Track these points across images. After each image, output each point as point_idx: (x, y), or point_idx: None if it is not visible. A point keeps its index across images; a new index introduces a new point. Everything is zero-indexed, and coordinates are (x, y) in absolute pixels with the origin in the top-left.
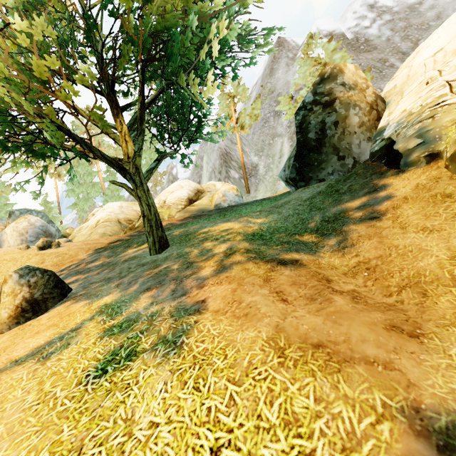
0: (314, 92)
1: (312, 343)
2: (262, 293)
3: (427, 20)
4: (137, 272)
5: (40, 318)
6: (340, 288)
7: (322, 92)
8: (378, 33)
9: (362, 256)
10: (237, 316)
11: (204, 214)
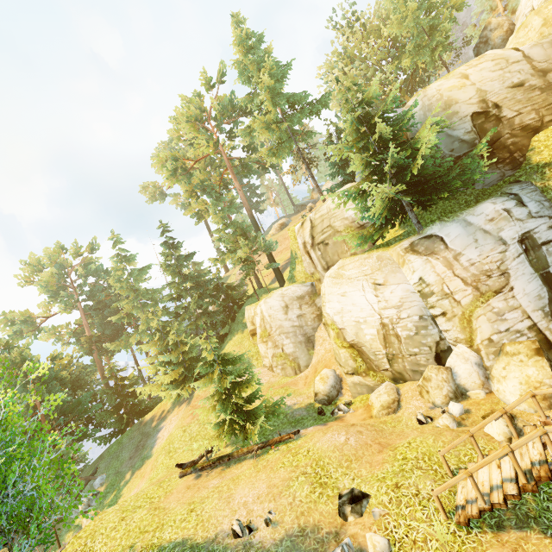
0: (479, 38)
1: None
2: None
3: None
4: None
5: None
6: None
7: (483, 37)
8: None
9: None
10: None
11: None
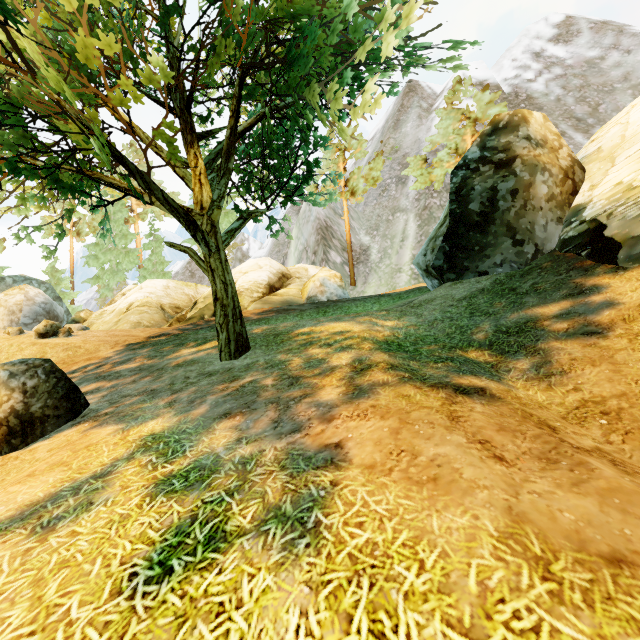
0: (482, 146)
1: (601, 554)
2: (455, 441)
3: (611, 80)
4: (202, 385)
5: (36, 447)
6: (578, 444)
7: (494, 146)
8: (545, 90)
9: (587, 391)
10: (416, 481)
11: (293, 308)
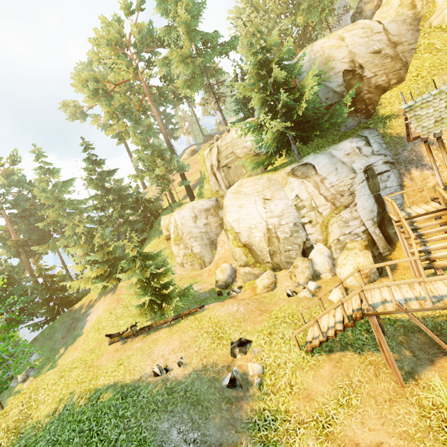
0: (356, 8)
1: None
2: None
3: None
4: None
5: None
6: None
7: (359, 7)
8: None
9: None
10: None
11: None
